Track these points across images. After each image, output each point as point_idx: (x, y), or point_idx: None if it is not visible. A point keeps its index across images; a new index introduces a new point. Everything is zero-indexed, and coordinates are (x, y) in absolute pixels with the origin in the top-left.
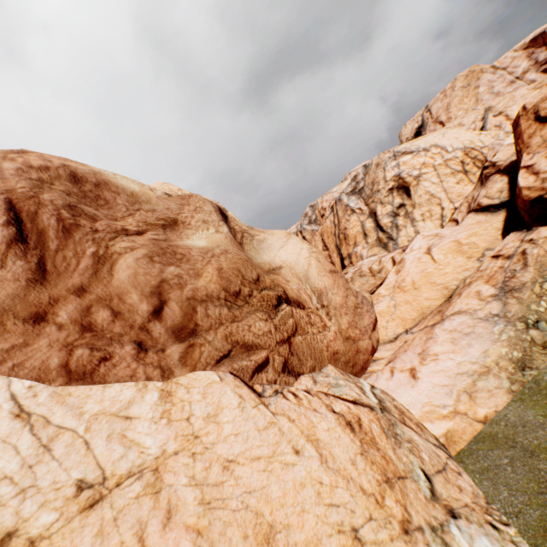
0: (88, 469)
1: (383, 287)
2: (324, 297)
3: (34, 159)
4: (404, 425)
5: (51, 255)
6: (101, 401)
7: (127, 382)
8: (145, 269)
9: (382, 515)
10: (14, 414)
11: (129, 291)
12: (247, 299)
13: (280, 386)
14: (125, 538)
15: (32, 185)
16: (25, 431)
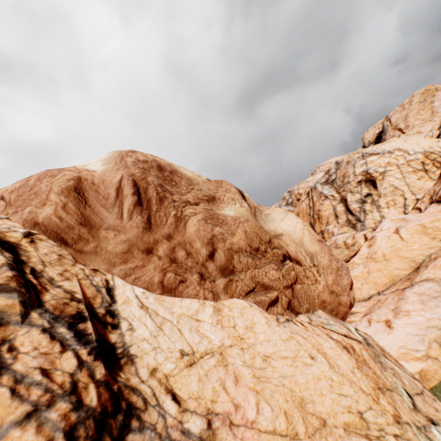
0: (184, 345)
1: (357, 257)
2: (314, 258)
3: (140, 156)
4: (386, 358)
5: (153, 214)
6: (181, 307)
7: (193, 298)
8: (203, 227)
9: (378, 408)
10: (139, 306)
11: (195, 240)
12: (263, 254)
13: (290, 317)
14: (214, 385)
15: (141, 172)
16: (147, 316)
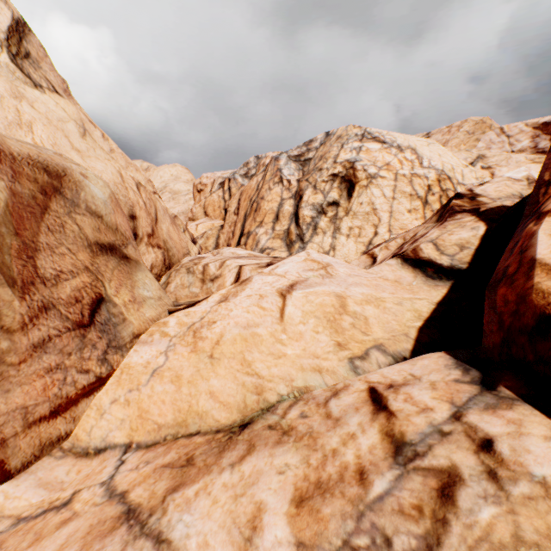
0: None
1: (179, 315)
2: None
3: None
4: None
5: None
6: None
7: None
8: None
9: None
10: None
11: None
12: None
13: None
14: None
15: None
16: None
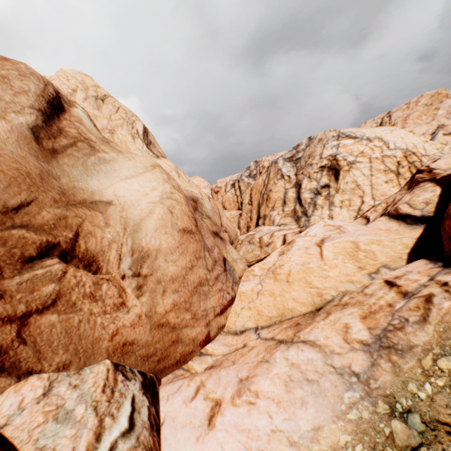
0: None
1: (259, 265)
2: (148, 261)
3: None
4: None
5: None
6: None
7: None
8: None
9: None
10: None
11: None
12: None
13: None
14: None
15: None
16: None
